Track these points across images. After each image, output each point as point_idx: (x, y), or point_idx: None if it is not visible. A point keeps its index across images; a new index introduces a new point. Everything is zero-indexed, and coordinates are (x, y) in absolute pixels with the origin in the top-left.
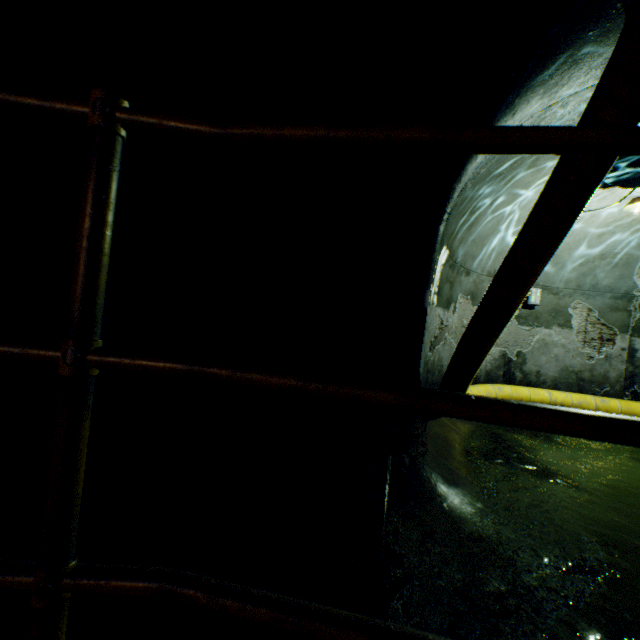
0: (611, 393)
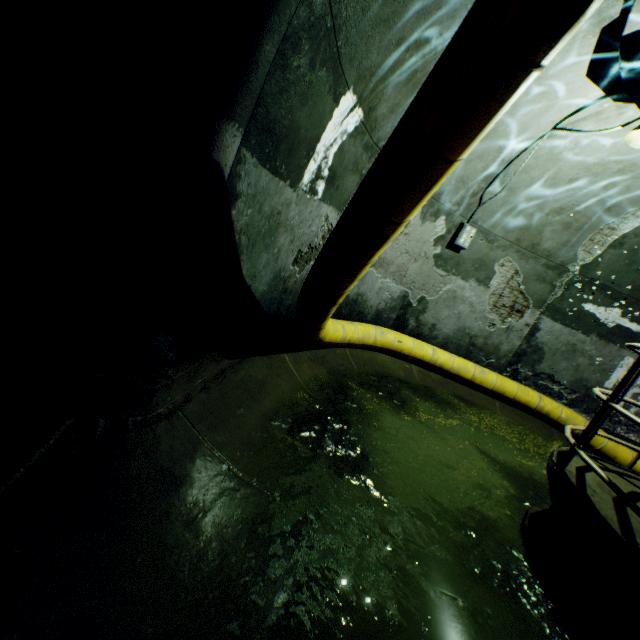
0: (494, 366)
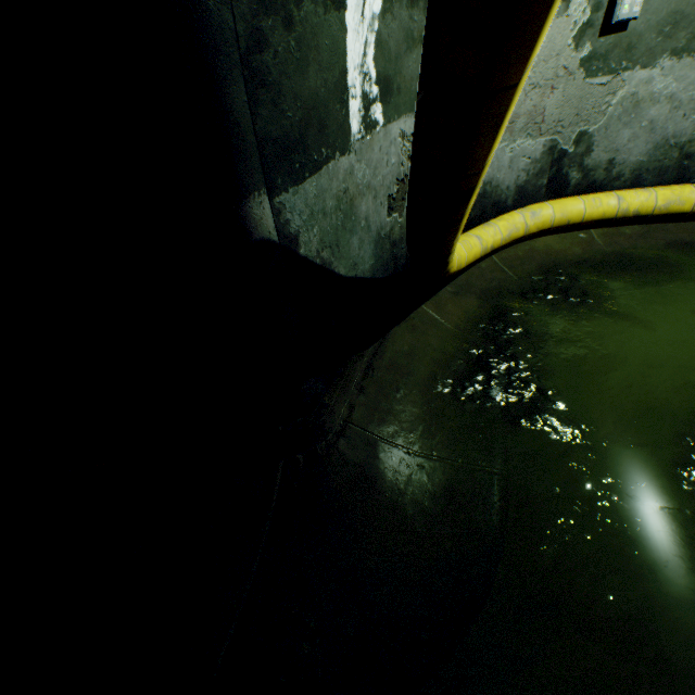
0: None
